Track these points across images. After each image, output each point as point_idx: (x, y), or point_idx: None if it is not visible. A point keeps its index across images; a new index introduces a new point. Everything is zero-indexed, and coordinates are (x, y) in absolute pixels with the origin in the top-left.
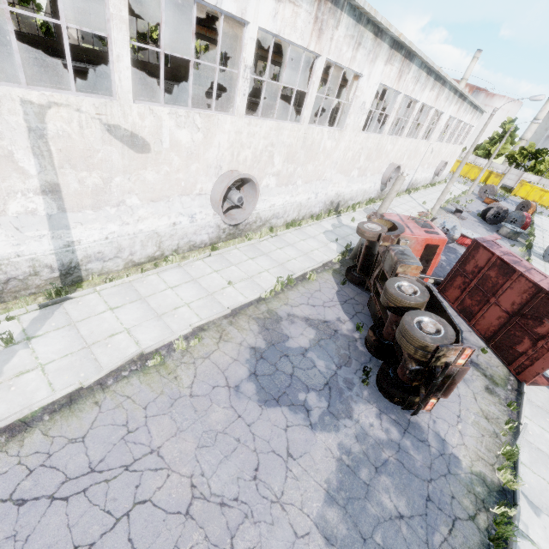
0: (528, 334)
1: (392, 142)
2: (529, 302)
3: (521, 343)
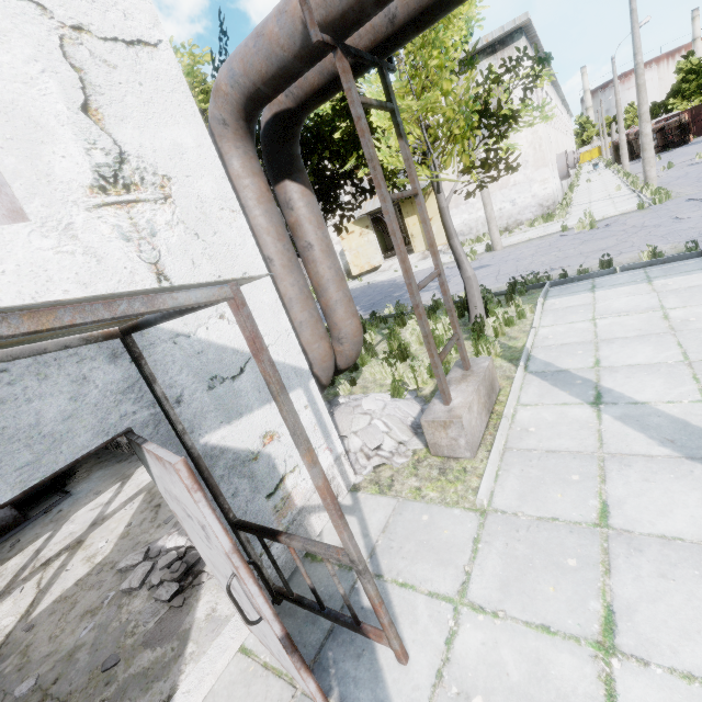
0: (701, 121)
1: (569, 141)
2: (692, 115)
3: (701, 125)
